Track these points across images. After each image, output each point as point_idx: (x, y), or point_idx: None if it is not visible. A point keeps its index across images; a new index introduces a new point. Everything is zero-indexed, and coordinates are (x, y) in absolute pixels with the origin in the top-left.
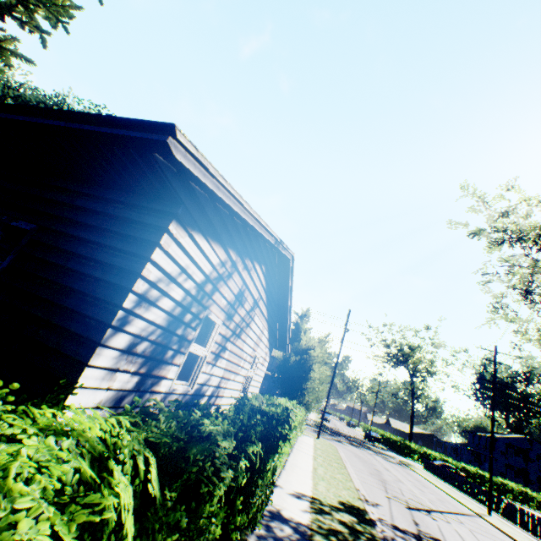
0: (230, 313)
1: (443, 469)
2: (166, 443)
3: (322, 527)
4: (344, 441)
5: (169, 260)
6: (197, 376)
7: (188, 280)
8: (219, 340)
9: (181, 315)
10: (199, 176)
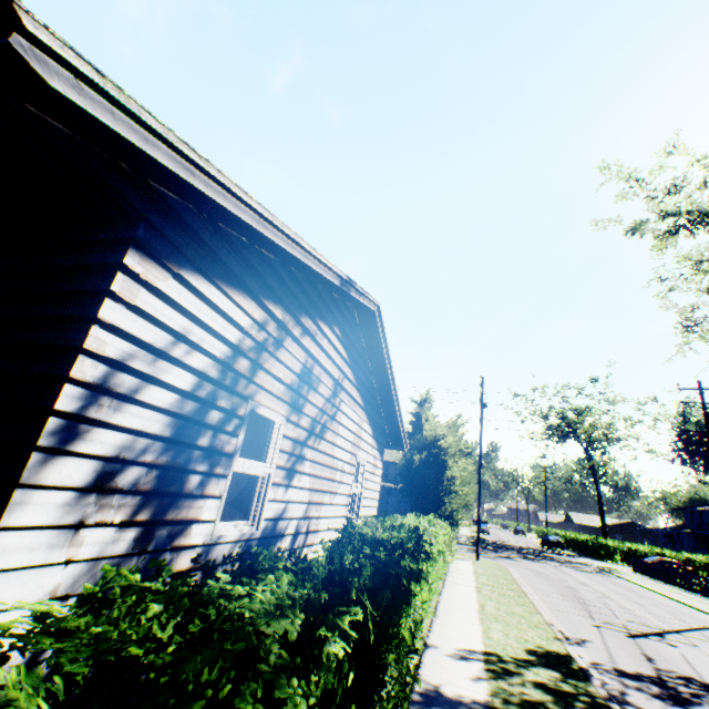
0: (296, 403)
1: (661, 567)
2: (134, 659)
3: (510, 700)
4: (515, 556)
5: (143, 321)
6: (261, 508)
7: (197, 354)
8: (287, 447)
9: (199, 415)
10: (131, 139)
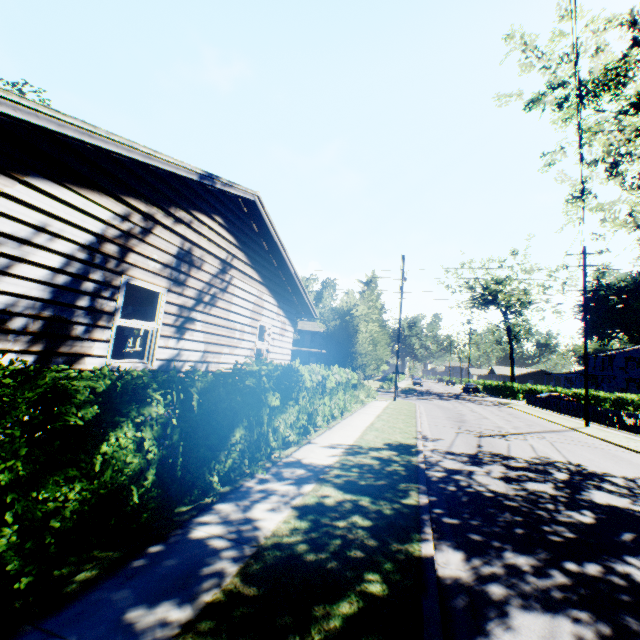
0: (177, 278)
1: (545, 399)
2: None
3: (347, 464)
4: (431, 398)
5: (0, 218)
6: (154, 352)
7: (60, 241)
8: (173, 311)
9: (73, 285)
10: None
